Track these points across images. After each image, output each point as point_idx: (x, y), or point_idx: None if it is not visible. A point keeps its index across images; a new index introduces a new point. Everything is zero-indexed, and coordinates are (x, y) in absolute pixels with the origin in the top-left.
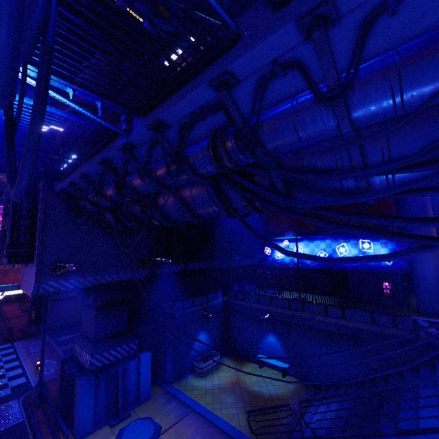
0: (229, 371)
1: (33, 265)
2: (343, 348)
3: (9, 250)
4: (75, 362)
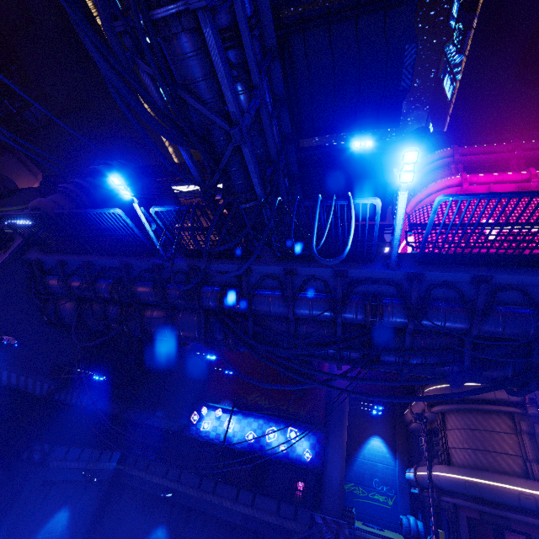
0: None
1: None
2: None
3: None
4: None
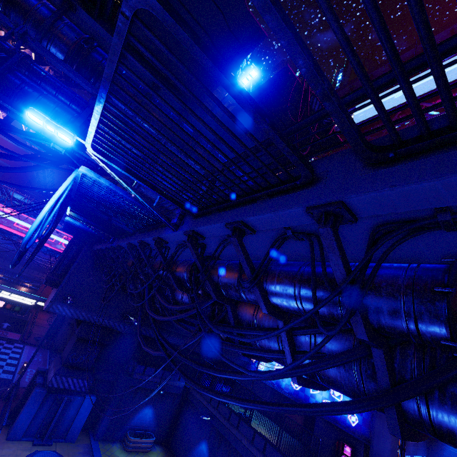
0: None
1: (56, 290)
2: None
3: (49, 276)
4: (44, 376)
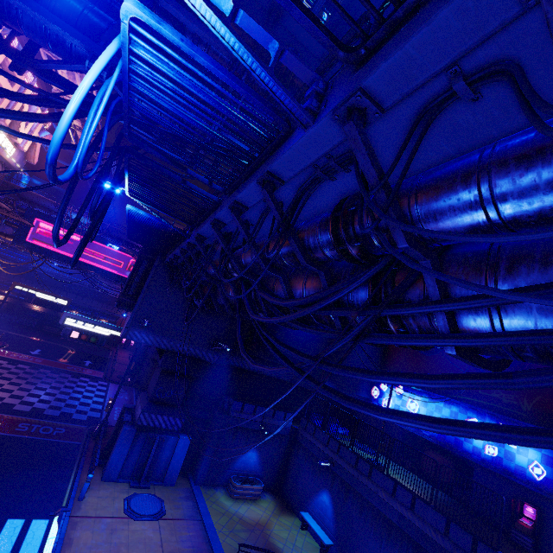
0: (264, 510)
1: (131, 314)
2: (399, 552)
3: (121, 297)
4: (132, 413)
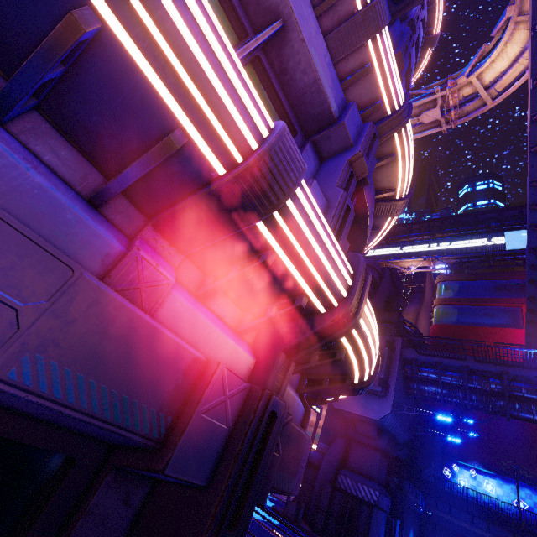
0: None
1: (385, 398)
2: None
3: (380, 382)
4: (346, 493)
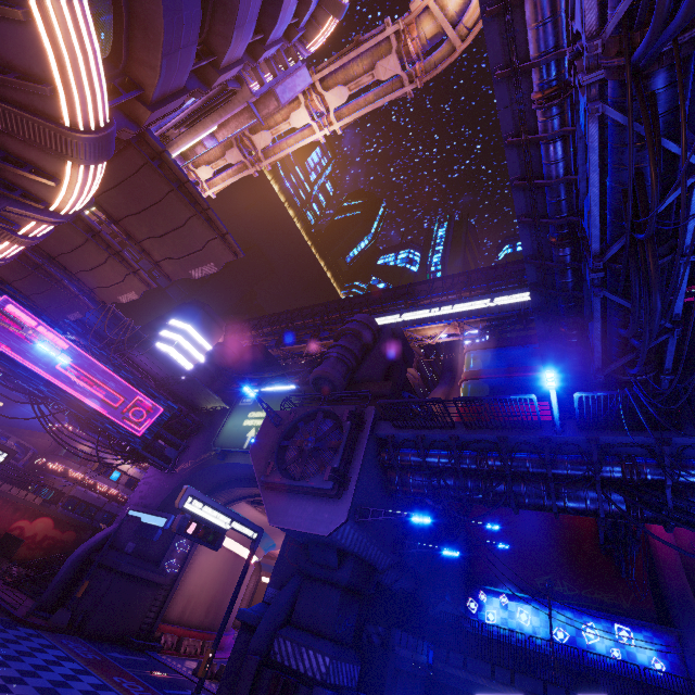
0: None
1: (342, 499)
2: None
3: (333, 475)
4: (281, 669)
